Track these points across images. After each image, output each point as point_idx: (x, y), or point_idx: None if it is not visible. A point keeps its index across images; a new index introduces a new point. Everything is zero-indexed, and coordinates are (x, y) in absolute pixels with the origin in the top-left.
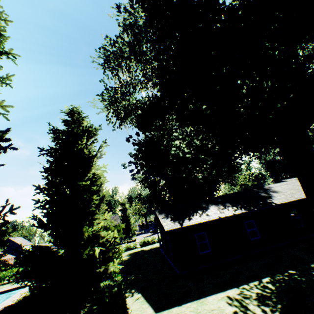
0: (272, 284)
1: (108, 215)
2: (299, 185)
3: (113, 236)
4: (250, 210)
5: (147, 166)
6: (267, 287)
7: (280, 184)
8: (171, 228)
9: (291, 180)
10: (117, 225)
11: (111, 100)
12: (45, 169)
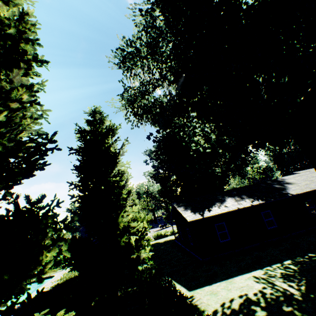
0: (294, 265)
1: (135, 208)
2: (313, 176)
3: (143, 226)
4: (267, 201)
5: (169, 162)
6: (289, 267)
7: (294, 176)
8: (194, 219)
9: (304, 172)
10: (144, 217)
11: (130, 100)
12: (75, 167)
